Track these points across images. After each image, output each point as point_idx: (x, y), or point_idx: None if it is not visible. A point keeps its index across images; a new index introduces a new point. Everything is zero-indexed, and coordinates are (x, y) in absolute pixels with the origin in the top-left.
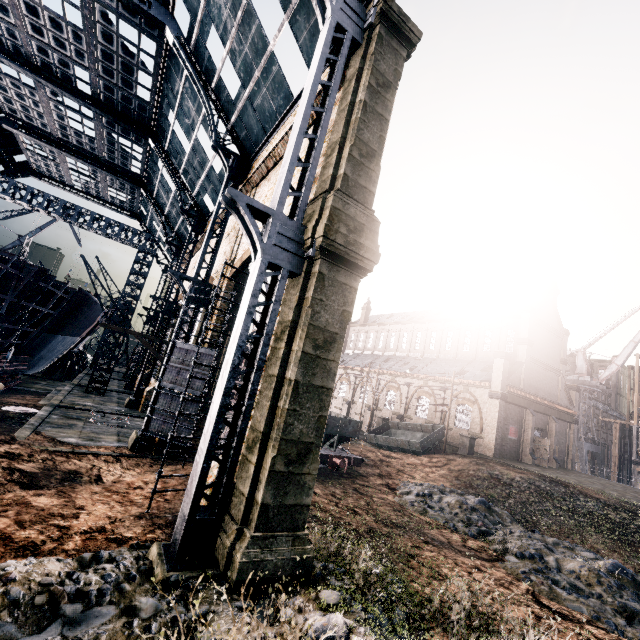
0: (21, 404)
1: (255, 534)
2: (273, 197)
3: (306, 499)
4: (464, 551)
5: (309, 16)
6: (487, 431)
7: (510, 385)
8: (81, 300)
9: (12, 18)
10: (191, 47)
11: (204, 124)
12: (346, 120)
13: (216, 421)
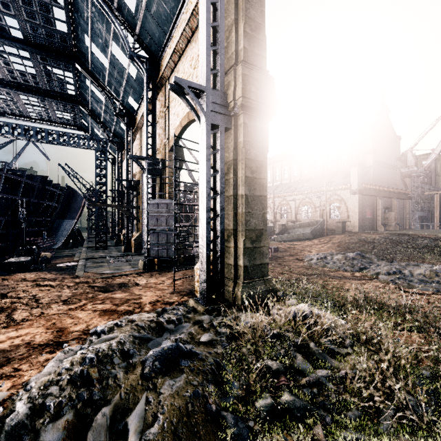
0: (65, 262)
1: (244, 281)
2: (200, 78)
3: (266, 260)
4: (354, 278)
5: None
6: (352, 216)
7: (364, 183)
8: (71, 194)
9: None
10: None
11: (115, 40)
12: (235, 4)
13: (207, 227)
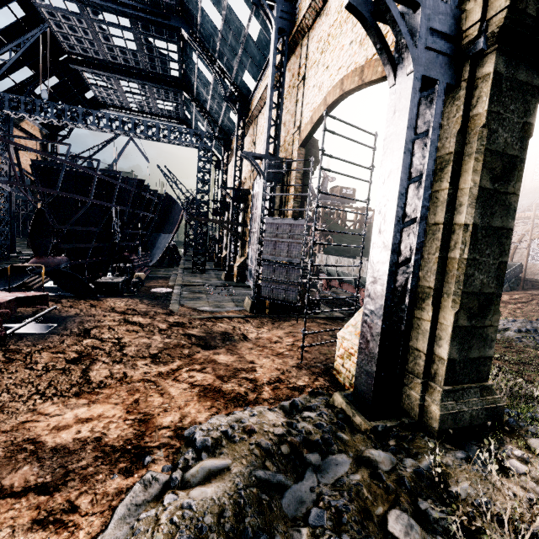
0: (159, 286)
1: (446, 388)
2: None
3: (488, 351)
4: None
5: None
6: None
7: None
8: (169, 203)
9: None
10: None
11: None
12: None
13: (388, 281)
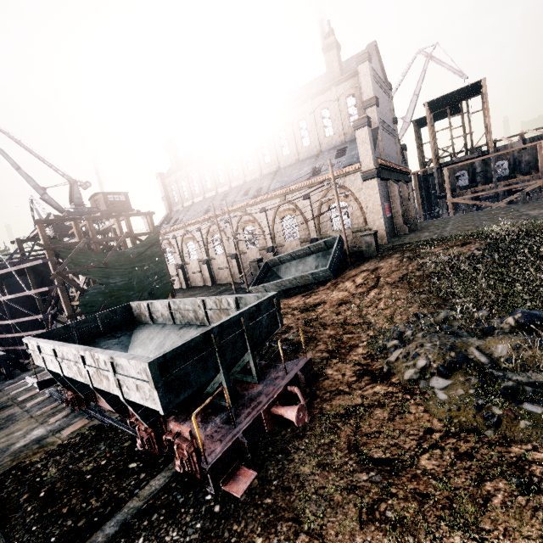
0: None
1: None
2: None
3: None
4: None
5: None
6: (373, 219)
7: (377, 158)
8: None
9: None
10: None
11: None
12: None
13: None
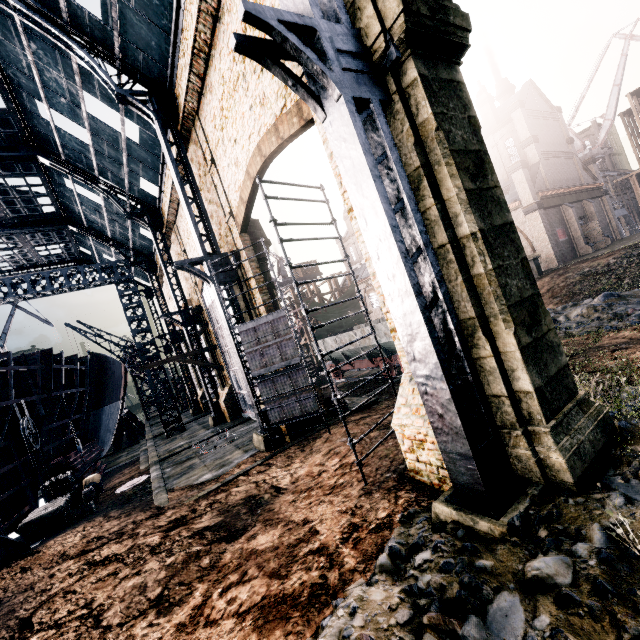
0: (127, 480)
1: (550, 424)
2: None
3: (562, 359)
4: None
5: None
6: (540, 247)
7: (538, 191)
8: (99, 364)
9: None
10: None
11: (86, 87)
12: None
13: (429, 331)
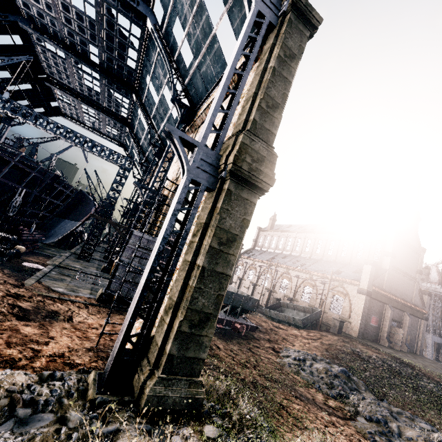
0: (35, 262)
1: (161, 375)
2: (200, 133)
3: (202, 354)
4: (324, 408)
5: (241, 8)
6: (354, 317)
7: (375, 285)
8: (81, 198)
9: (54, 13)
10: (163, 32)
11: (168, 84)
12: (259, 81)
13: (142, 290)
